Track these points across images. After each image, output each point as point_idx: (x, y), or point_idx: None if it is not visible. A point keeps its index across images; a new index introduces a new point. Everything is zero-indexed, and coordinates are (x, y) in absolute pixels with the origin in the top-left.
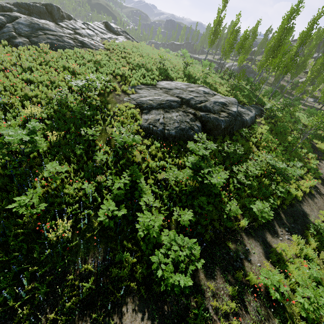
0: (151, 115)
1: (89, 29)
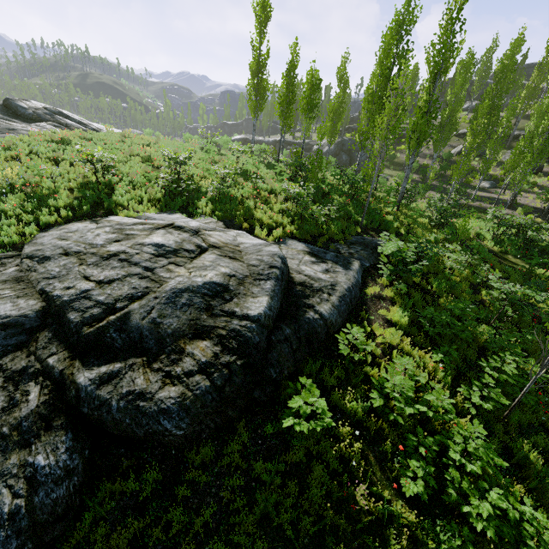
0: None
1: None
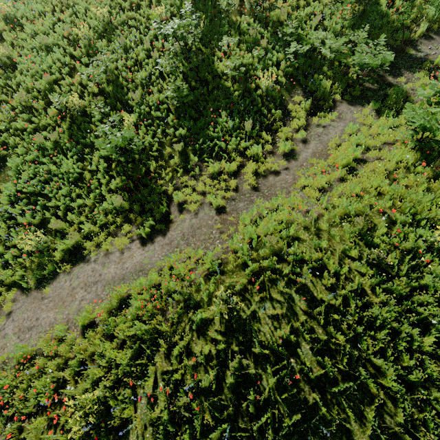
0: None
1: None
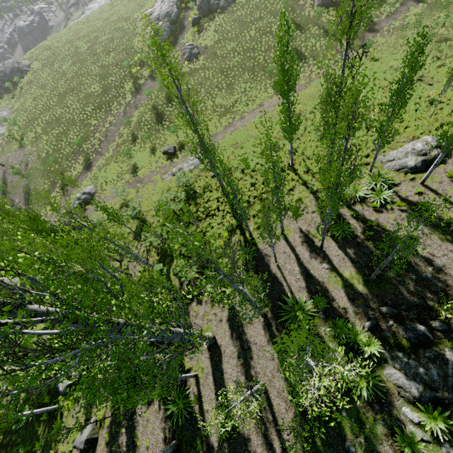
0: None
1: None
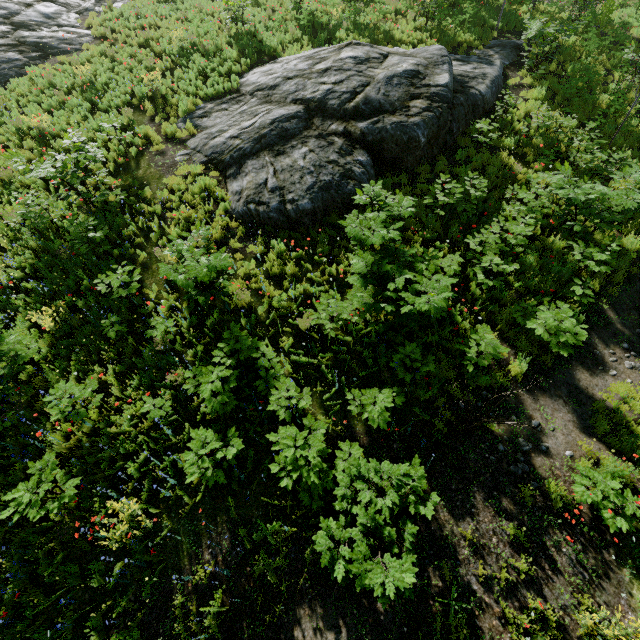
0: (245, 178)
1: (43, 0)
